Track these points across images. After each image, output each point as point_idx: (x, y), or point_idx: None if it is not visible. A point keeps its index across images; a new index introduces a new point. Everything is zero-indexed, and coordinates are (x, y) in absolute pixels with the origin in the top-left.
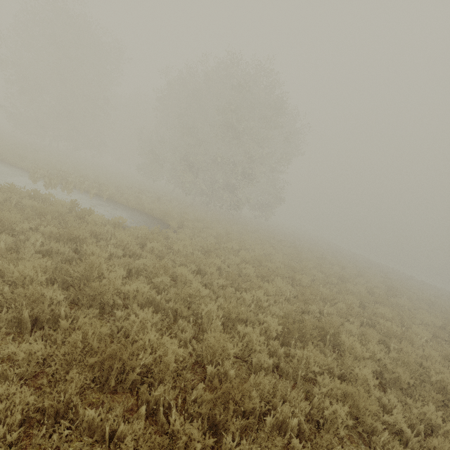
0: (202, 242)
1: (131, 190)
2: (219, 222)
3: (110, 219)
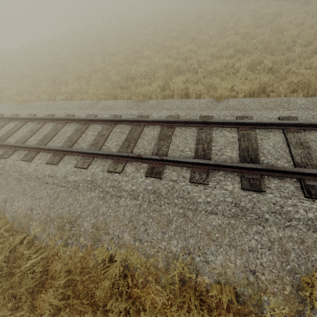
0: None
1: None
2: None
3: None
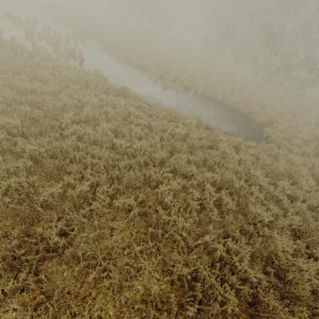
0: (308, 161)
1: (210, 76)
2: (297, 112)
3: (216, 126)
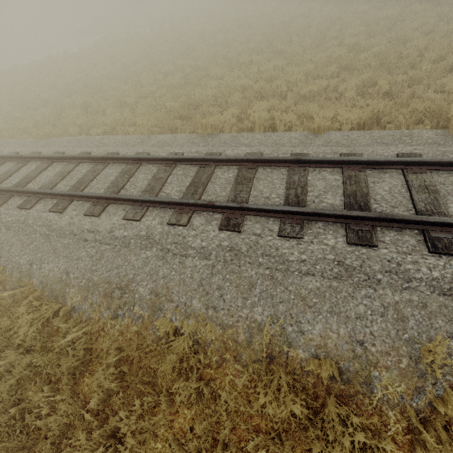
0: None
1: None
2: None
3: None
